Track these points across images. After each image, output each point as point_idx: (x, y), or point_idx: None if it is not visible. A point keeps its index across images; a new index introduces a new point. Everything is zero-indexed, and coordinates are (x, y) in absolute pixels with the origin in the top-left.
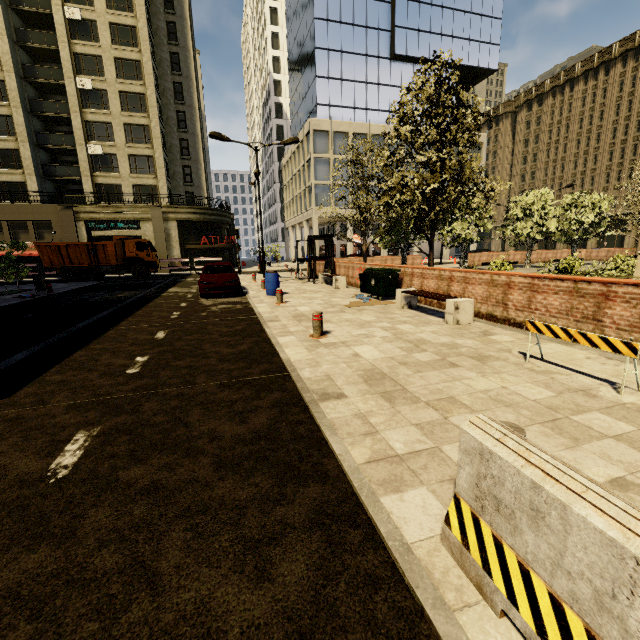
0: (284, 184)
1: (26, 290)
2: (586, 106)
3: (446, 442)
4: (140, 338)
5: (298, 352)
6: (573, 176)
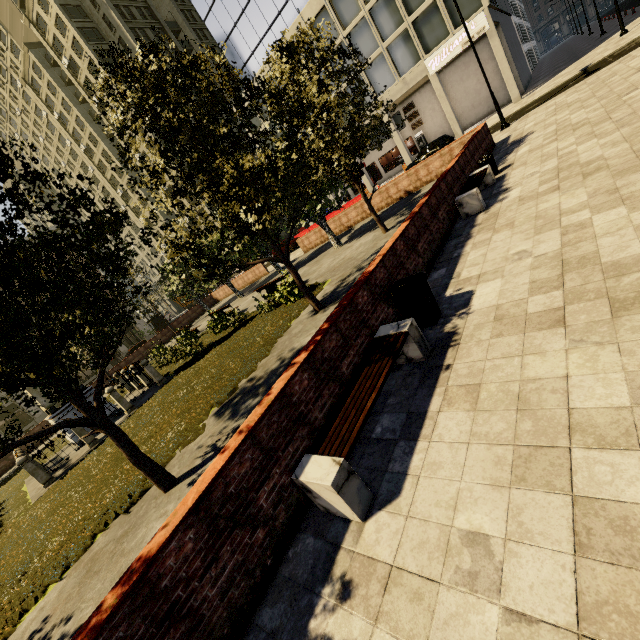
0: None
1: None
2: None
3: None
4: None
5: None
6: None
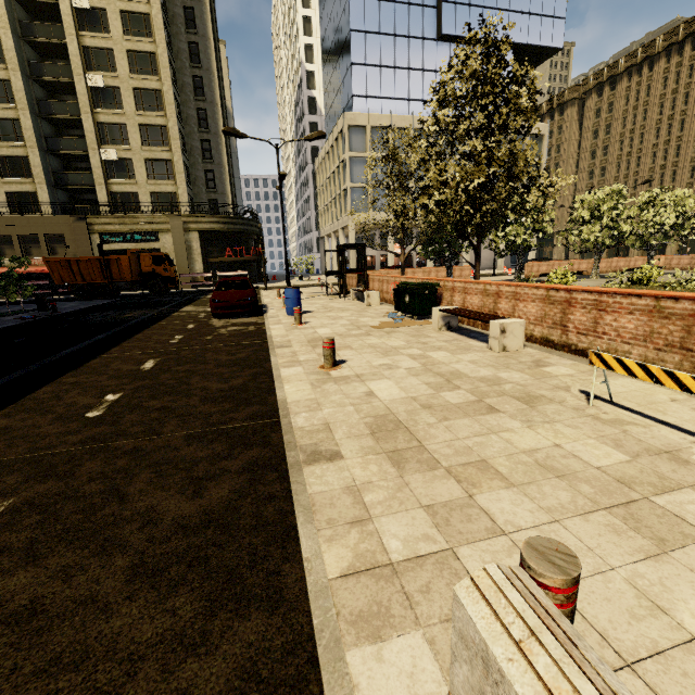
0: (318, 188)
1: (31, 310)
2: (668, 88)
3: (465, 540)
4: (123, 369)
5: (299, 389)
6: (651, 171)
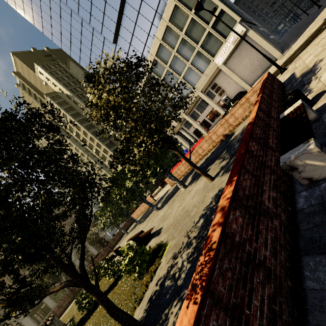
0: None
1: None
2: None
3: None
4: None
5: None
6: None
